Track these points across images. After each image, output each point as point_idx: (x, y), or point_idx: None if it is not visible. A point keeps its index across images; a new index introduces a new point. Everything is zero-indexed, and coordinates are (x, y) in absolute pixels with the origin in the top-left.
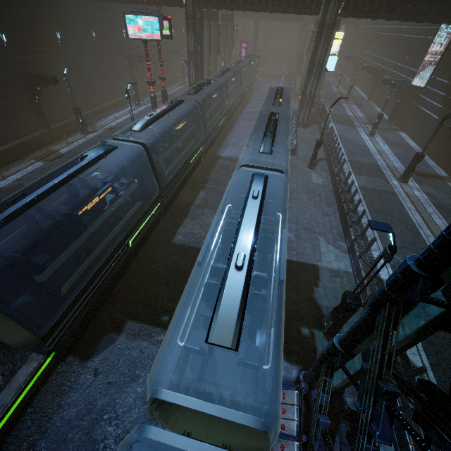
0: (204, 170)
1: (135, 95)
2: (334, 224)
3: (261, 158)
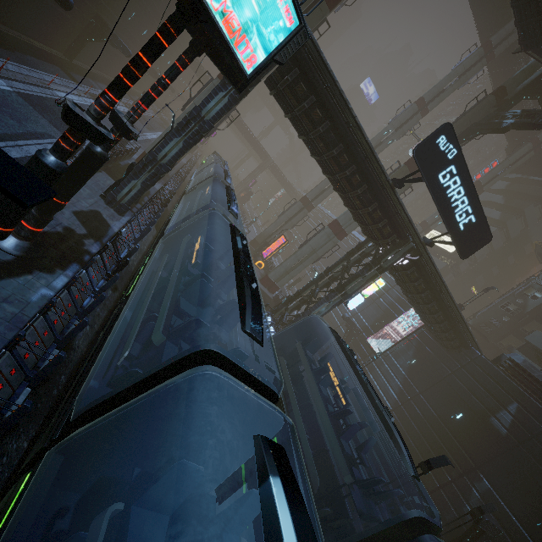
0: None
1: None
2: None
3: None
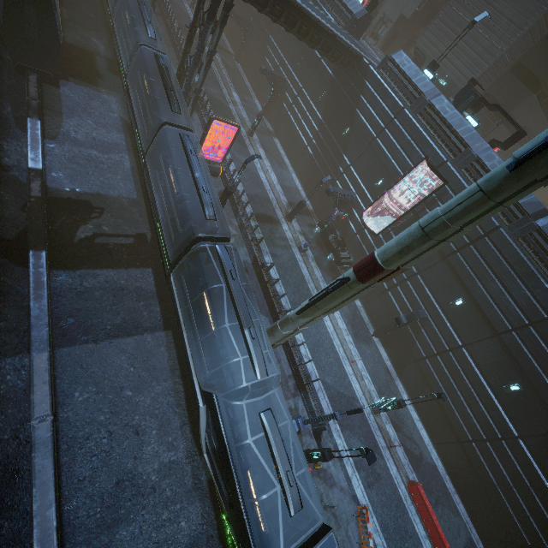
0: None
1: None
2: (173, 58)
3: None
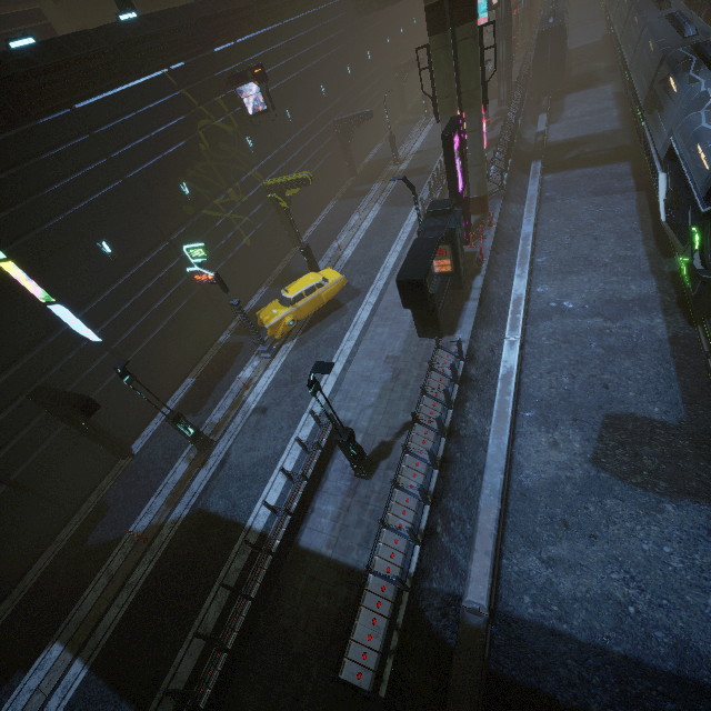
0: None
1: None
2: None
3: None
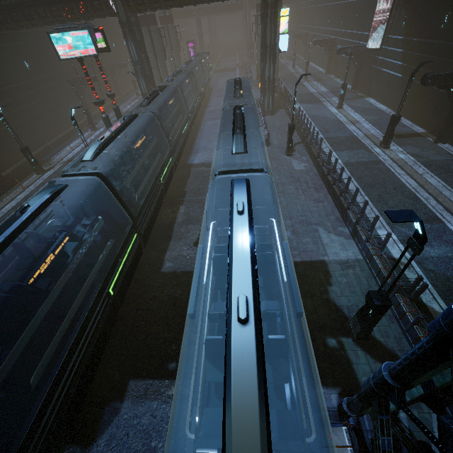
0: (179, 182)
1: (88, 119)
2: (329, 209)
3: (235, 158)
